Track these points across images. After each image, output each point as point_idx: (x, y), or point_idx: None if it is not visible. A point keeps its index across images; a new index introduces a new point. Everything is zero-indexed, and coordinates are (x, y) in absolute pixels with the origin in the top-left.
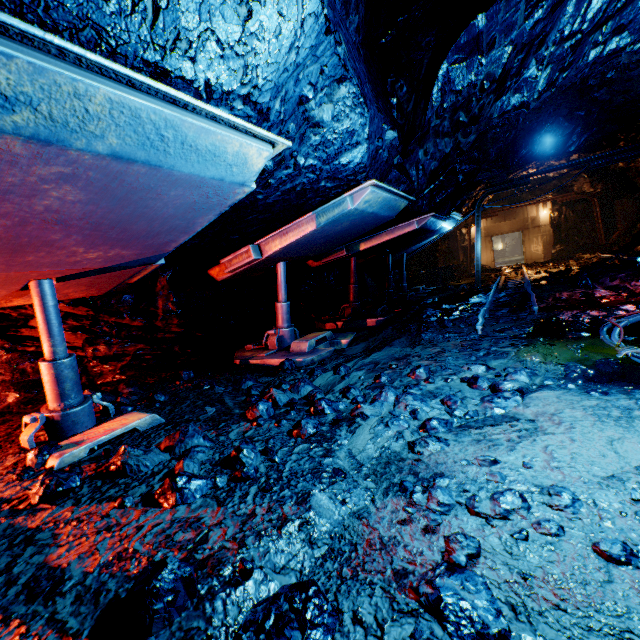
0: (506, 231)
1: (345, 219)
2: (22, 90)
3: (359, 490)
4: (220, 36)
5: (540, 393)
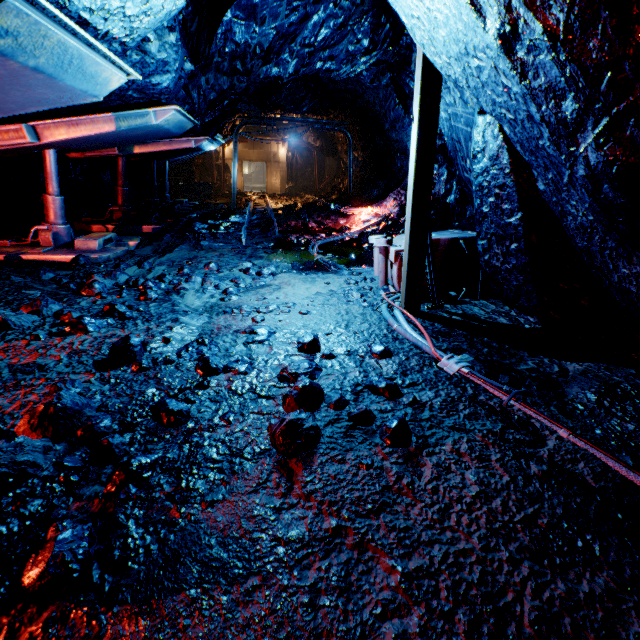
0: (254, 159)
1: (144, 129)
2: (19, 30)
3: (203, 316)
4: (126, 10)
5: (281, 275)
